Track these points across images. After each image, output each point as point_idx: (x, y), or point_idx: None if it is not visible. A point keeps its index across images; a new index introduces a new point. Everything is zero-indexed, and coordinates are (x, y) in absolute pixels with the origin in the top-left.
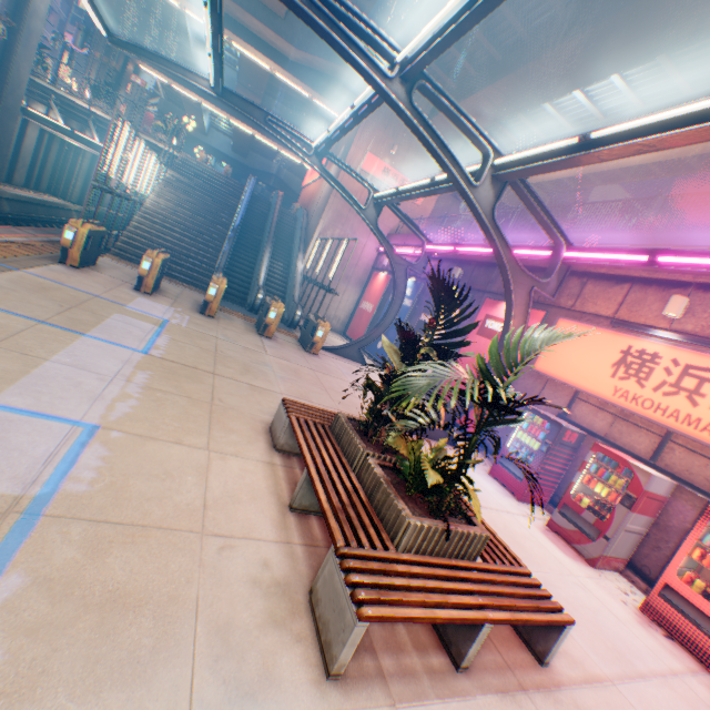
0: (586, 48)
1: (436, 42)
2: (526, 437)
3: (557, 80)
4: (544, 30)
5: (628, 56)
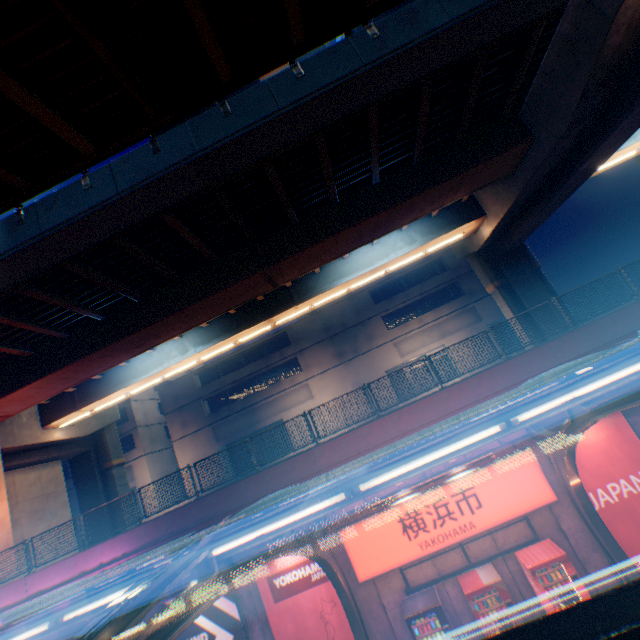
0: (147, 334)
1: (297, 524)
2: (428, 638)
3: (124, 353)
4: (82, 326)
5: (181, 329)
